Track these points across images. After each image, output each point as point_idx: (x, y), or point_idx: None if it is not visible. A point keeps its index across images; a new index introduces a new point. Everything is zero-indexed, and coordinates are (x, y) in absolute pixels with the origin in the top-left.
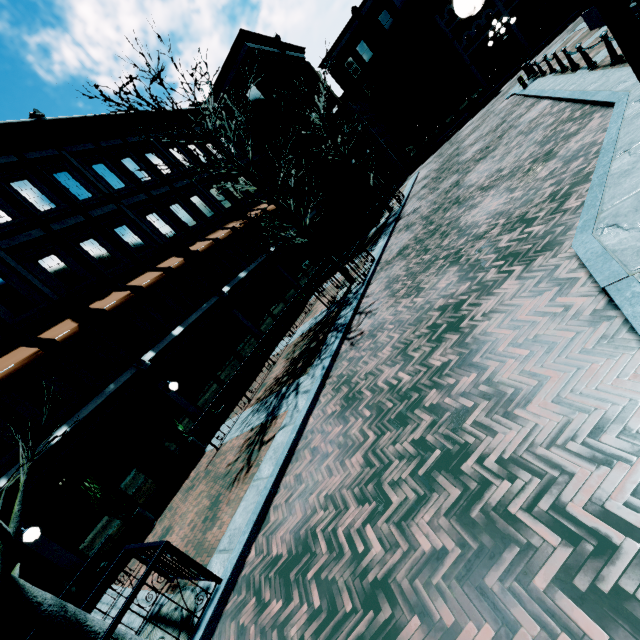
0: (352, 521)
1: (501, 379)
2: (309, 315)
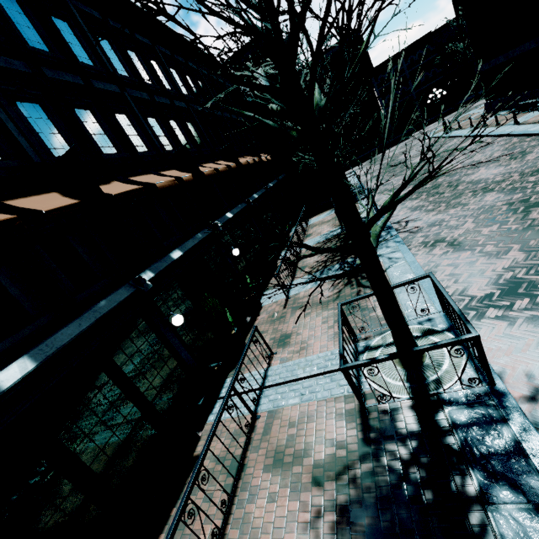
0: None
1: None
2: (309, 236)
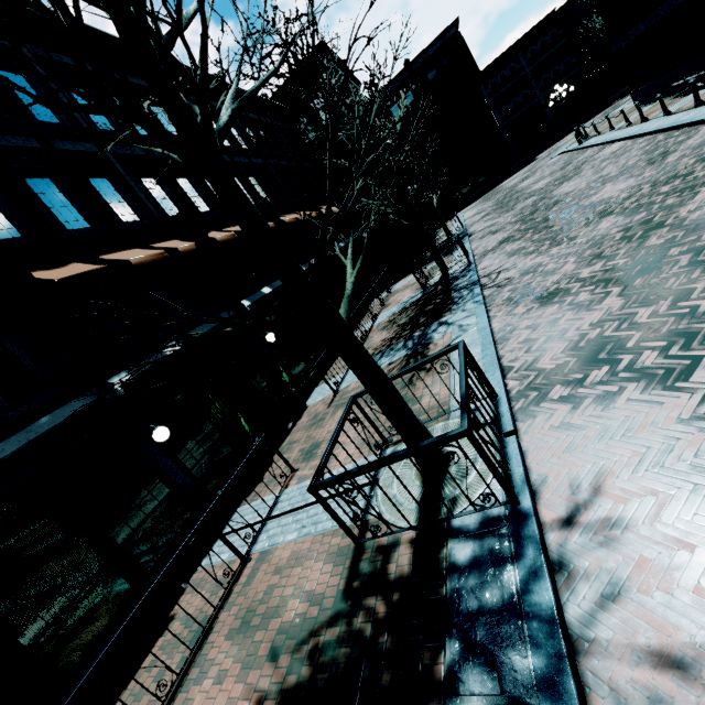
0: (652, 312)
1: None
2: (387, 307)
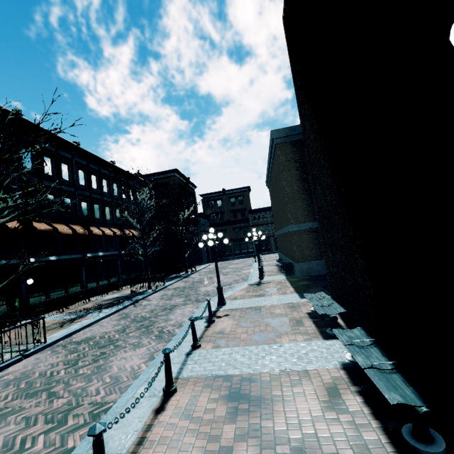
0: (111, 334)
1: (170, 318)
2: (118, 292)
